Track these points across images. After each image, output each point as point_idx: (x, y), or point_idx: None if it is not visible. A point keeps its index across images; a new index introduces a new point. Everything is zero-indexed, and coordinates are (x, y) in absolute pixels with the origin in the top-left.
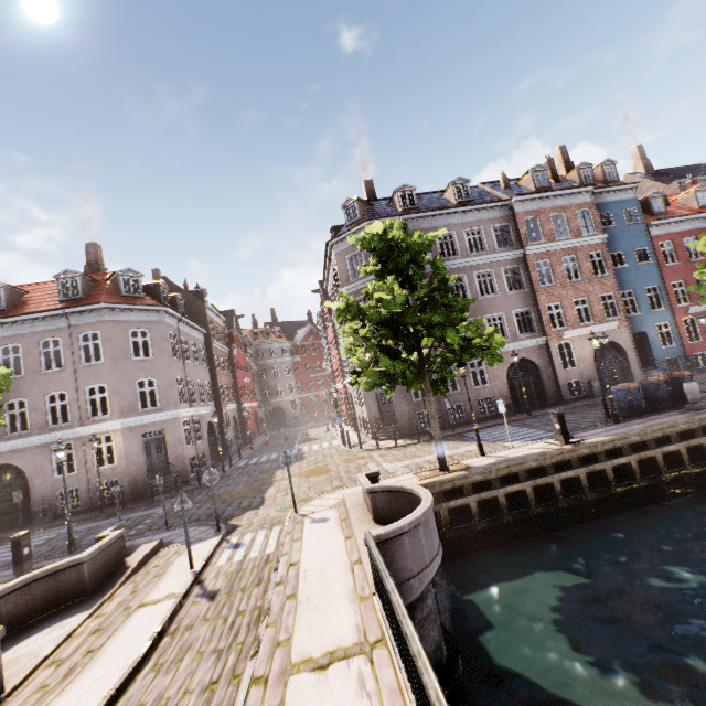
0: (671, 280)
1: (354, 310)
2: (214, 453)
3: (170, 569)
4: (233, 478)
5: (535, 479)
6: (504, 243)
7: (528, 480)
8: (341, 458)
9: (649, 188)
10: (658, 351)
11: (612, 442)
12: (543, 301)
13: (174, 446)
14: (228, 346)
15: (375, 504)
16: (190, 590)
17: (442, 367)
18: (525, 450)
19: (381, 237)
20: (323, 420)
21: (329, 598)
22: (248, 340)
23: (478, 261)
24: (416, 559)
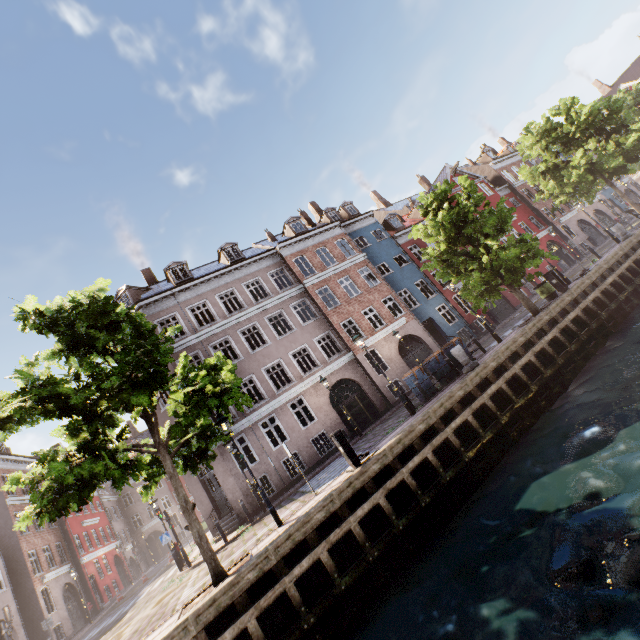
0: (430, 272)
1: None
2: None
3: None
4: None
5: (328, 536)
6: (289, 284)
7: (321, 542)
8: (157, 598)
9: None
10: (447, 329)
11: (401, 442)
12: (336, 321)
13: None
14: None
15: None
16: None
17: (202, 433)
18: (323, 494)
19: (42, 312)
20: None
21: None
22: None
23: (265, 307)
24: None
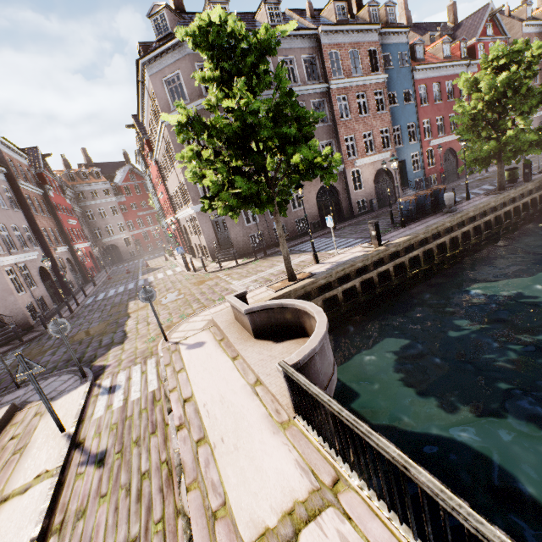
0: (423, 119)
1: (198, 125)
2: (55, 296)
3: (33, 438)
4: (83, 316)
5: (362, 276)
6: (311, 77)
7: (357, 277)
8: (190, 282)
9: (409, 38)
10: (410, 175)
11: (409, 241)
12: (342, 134)
13: (2, 297)
14: (41, 188)
15: (254, 323)
16: (68, 459)
17: (283, 190)
18: (349, 255)
19: (219, 29)
20: (159, 252)
21: (246, 433)
22: (64, 182)
23: None
24: (325, 373)
